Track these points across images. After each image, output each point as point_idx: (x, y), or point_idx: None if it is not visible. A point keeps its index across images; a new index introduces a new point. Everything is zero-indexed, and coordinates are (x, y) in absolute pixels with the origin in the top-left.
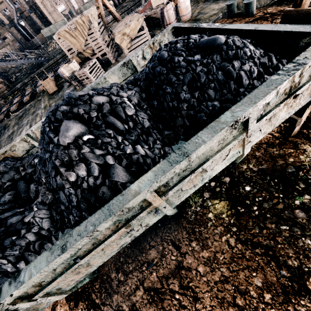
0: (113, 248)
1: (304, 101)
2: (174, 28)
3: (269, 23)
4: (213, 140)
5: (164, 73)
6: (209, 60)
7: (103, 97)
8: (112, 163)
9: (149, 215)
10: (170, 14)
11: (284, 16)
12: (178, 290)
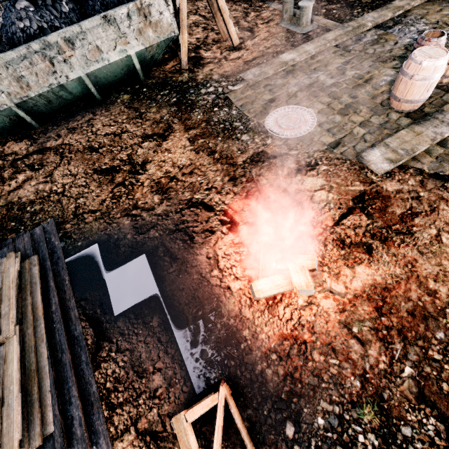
0: (45, 82)
1: (168, 33)
2: None
3: (232, 3)
4: (94, 22)
5: None
6: None
7: None
8: (46, 27)
9: (67, 67)
10: None
11: None
12: (86, 126)
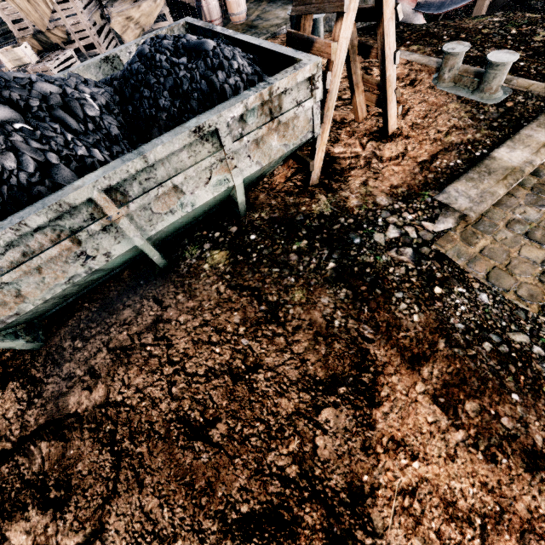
0: (58, 278)
1: (302, 135)
2: (189, 25)
3: None
4: (174, 144)
5: (142, 72)
6: (194, 65)
7: (52, 86)
8: (56, 162)
9: (108, 237)
10: (211, 6)
11: (288, 37)
12: (151, 343)
